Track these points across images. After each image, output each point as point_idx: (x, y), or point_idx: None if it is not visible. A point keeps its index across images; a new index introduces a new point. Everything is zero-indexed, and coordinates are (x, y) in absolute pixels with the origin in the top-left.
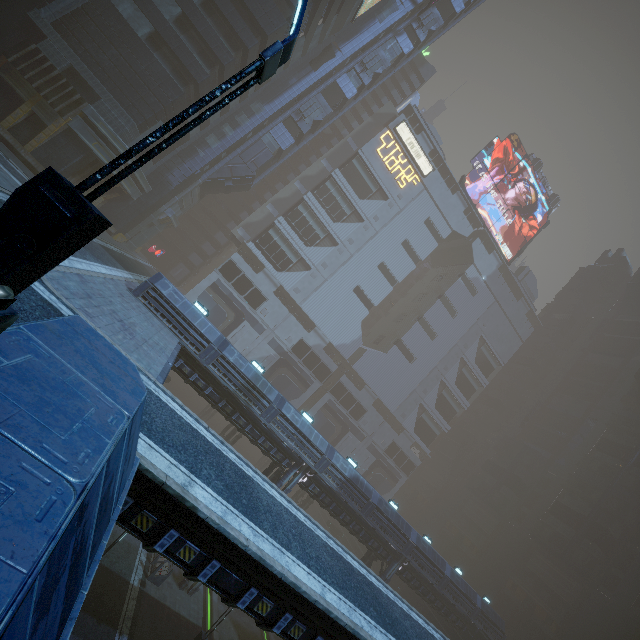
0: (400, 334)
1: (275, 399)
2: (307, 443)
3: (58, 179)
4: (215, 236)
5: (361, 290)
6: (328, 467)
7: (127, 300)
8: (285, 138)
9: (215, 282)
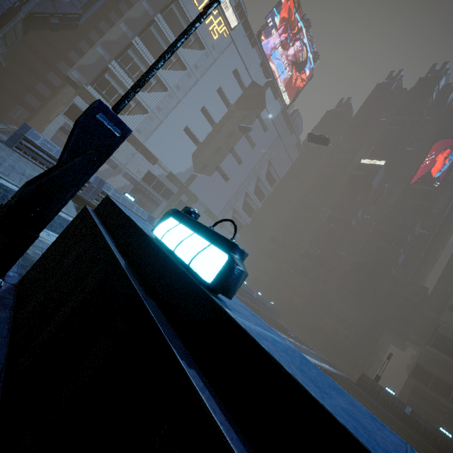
0: (219, 162)
1: (147, 218)
2: None
3: (106, 108)
4: (47, 77)
5: (189, 130)
6: None
7: (8, 153)
8: None
9: (63, 125)
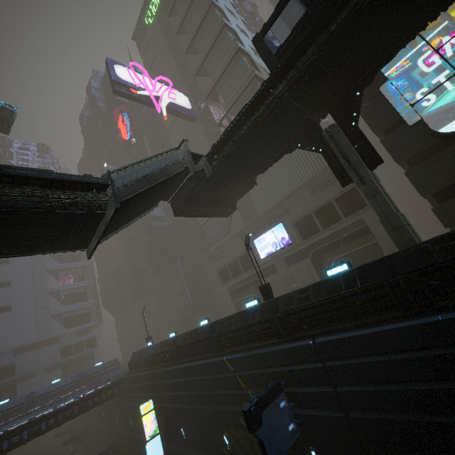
0: None
1: None
2: None
3: None
4: None
5: None
6: None
7: None
8: None
9: None
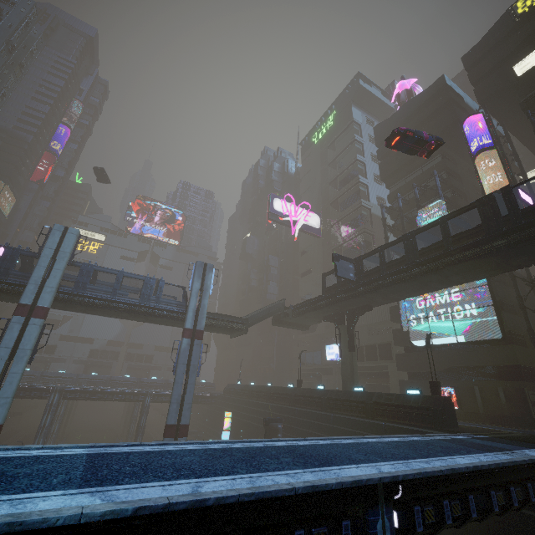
0: None
1: (38, 373)
2: (62, 378)
3: None
4: None
5: None
6: (79, 380)
7: None
8: None
9: None
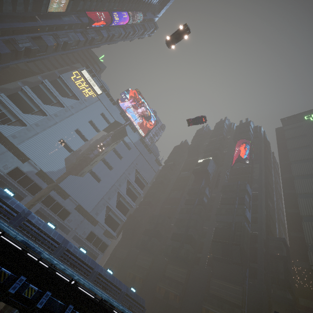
0: (92, 168)
1: None
2: None
3: None
4: None
5: (64, 142)
6: None
7: None
8: (3, 48)
9: None
